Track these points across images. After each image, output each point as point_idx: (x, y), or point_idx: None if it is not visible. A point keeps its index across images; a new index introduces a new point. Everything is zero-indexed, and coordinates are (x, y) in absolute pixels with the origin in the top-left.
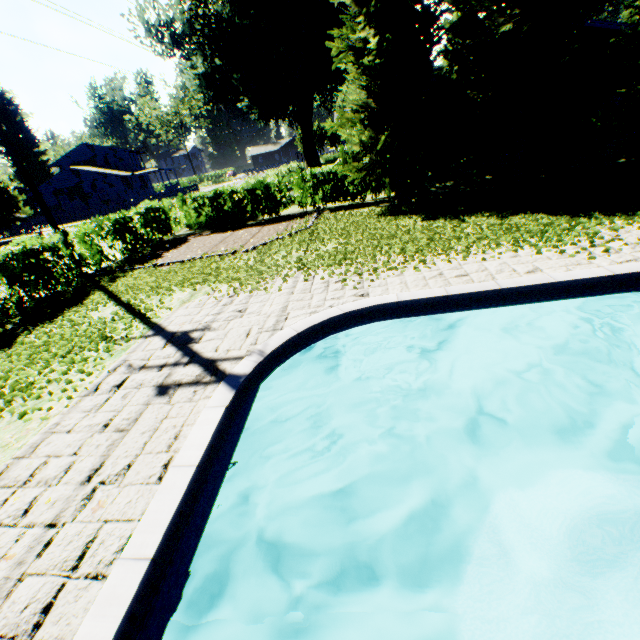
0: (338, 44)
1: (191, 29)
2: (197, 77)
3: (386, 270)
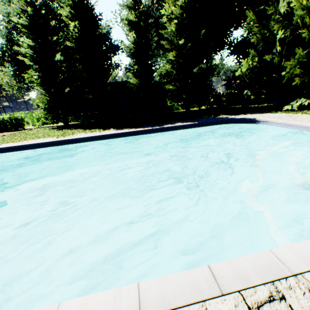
0: (28, 75)
1: (3, 54)
2: (12, 71)
3: (11, 142)
